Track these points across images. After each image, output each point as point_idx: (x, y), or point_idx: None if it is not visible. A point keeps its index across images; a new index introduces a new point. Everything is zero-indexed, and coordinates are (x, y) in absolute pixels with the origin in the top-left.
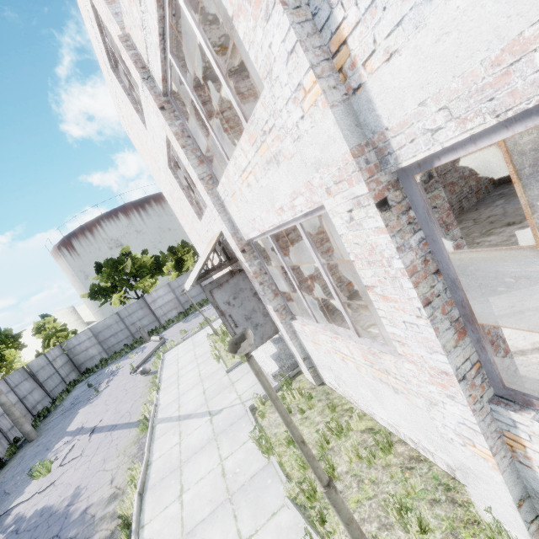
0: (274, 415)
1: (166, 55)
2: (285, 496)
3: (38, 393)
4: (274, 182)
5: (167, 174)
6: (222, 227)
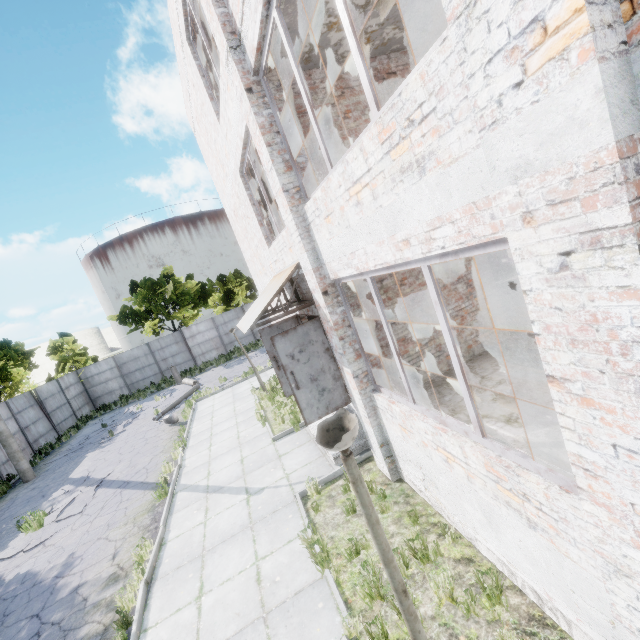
0: (333, 511)
1: (269, 12)
2: (342, 634)
3: (43, 425)
4: (404, 200)
5: (235, 184)
6: (302, 258)
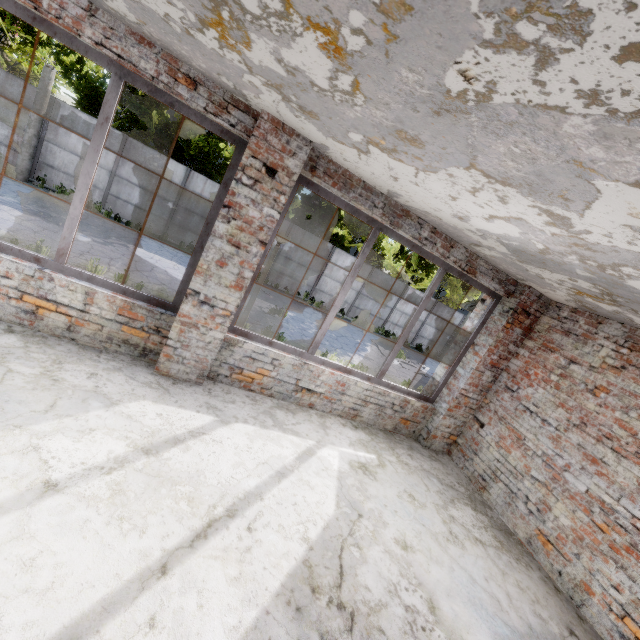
0: None
1: None
2: None
3: None
4: None
5: None
6: None
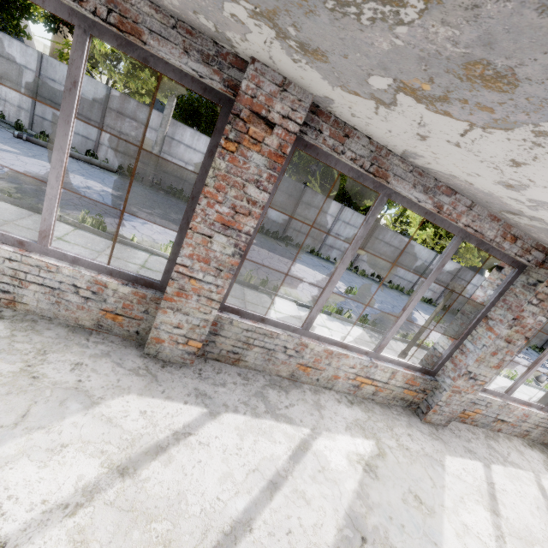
0: None
1: None
2: None
3: None
4: None
5: None
6: None
